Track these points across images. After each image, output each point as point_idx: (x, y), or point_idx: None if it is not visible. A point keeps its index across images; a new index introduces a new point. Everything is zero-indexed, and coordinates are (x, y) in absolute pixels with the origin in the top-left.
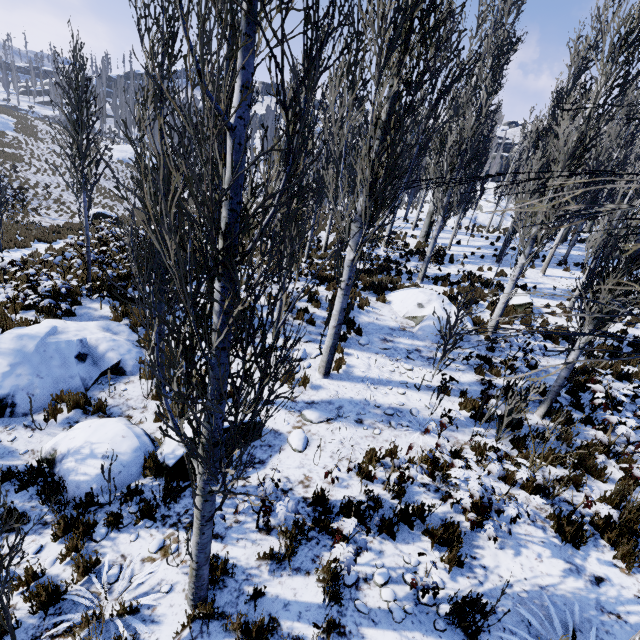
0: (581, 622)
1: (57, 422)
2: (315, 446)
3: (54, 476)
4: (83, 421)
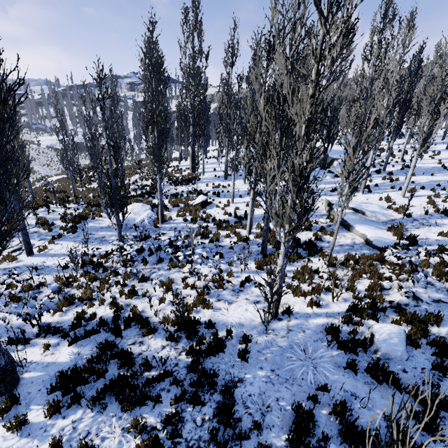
0: (2, 331)
1: None
2: None
3: None
4: None
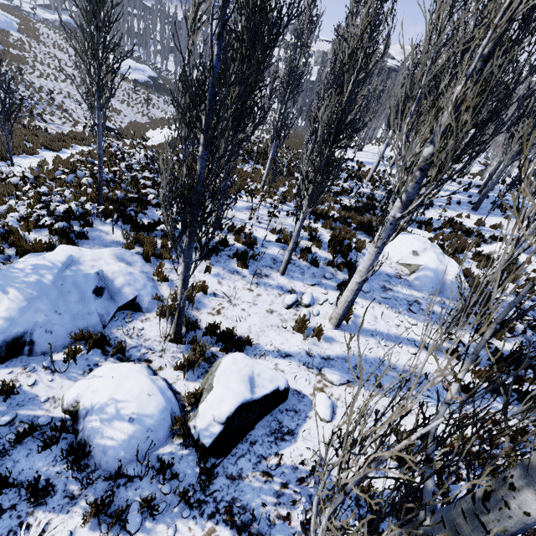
0: None
1: (76, 364)
2: (341, 415)
3: (78, 434)
4: (103, 364)
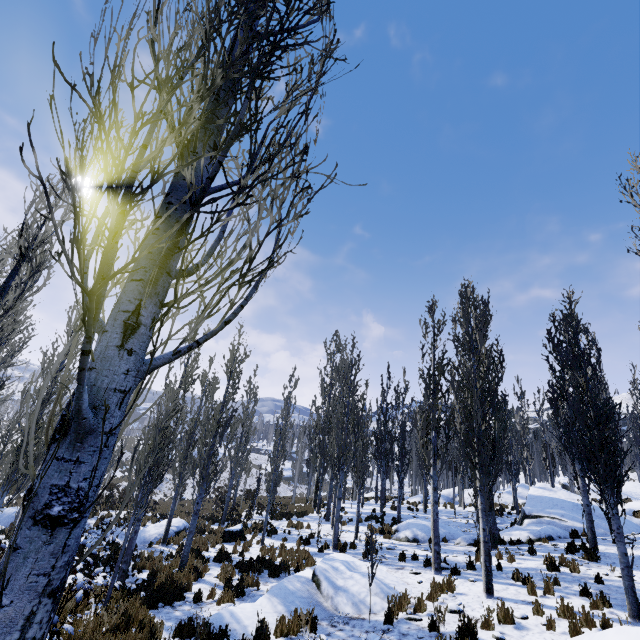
0: None
1: None
2: None
3: None
4: None
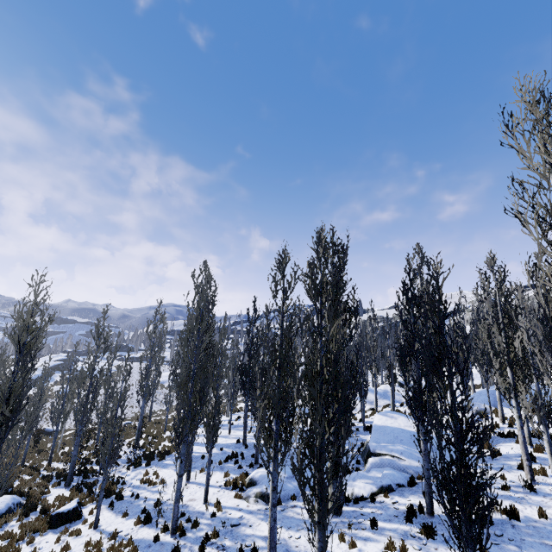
0: None
1: None
2: None
3: None
4: None
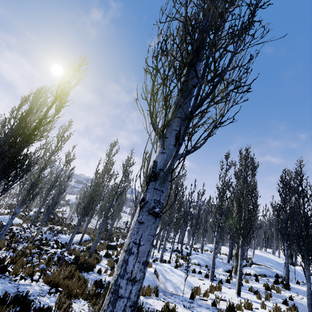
0: None
1: None
2: None
3: None
4: None
